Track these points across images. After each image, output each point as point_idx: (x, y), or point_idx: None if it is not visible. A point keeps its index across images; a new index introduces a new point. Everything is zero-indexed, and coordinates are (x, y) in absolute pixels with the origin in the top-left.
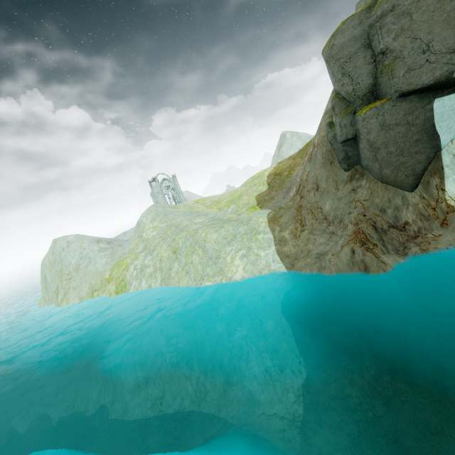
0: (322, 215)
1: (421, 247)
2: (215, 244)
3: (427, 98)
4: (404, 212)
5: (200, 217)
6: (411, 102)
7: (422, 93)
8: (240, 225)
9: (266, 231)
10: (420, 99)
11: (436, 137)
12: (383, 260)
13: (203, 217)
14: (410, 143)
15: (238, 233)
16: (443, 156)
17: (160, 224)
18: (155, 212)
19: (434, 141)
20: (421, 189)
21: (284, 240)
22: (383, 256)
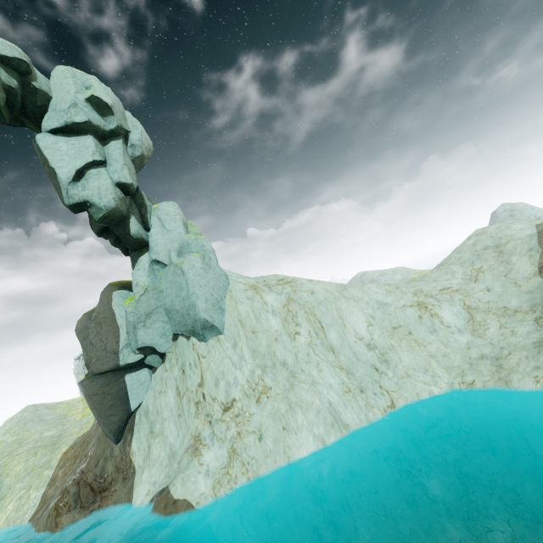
0: (85, 454)
1: (101, 503)
2: (14, 478)
3: (120, 374)
4: (109, 464)
5: (56, 427)
6: (107, 377)
7: (116, 371)
8: (48, 453)
9: (54, 465)
10: (115, 375)
11: (128, 402)
12: (60, 520)
13: (59, 427)
14: (106, 408)
15: (38, 465)
16: (137, 415)
17: (10, 437)
18: (18, 418)
19: (126, 405)
20: (122, 443)
21: (56, 480)
22: (67, 514)
